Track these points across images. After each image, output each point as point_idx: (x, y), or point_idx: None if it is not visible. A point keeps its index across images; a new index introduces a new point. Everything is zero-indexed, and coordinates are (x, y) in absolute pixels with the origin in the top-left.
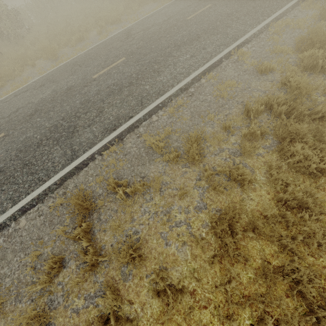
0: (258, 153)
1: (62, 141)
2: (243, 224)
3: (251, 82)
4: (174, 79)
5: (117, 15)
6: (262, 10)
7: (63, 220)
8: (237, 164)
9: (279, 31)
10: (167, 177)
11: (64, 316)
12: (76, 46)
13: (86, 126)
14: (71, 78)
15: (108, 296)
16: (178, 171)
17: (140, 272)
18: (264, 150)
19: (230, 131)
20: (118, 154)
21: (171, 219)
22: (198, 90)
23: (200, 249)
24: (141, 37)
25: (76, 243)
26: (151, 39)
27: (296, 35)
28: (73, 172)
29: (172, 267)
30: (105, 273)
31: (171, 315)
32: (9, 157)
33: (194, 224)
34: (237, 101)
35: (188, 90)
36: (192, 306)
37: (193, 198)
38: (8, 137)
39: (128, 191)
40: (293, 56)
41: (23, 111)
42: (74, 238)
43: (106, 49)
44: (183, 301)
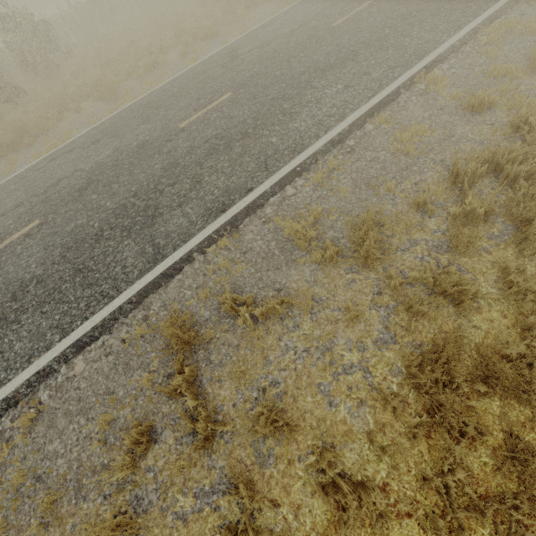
0: (480, 246)
1: (137, 231)
2: (471, 370)
3: (455, 126)
4: (319, 125)
5: (211, 25)
6: (463, 7)
7: (148, 363)
8: (444, 267)
9: (496, 40)
10: (321, 289)
11: (161, 525)
12: (145, 77)
13: (175, 206)
14: (143, 128)
15: (240, 493)
16: (339, 279)
17: (288, 452)
18: (491, 241)
19: (426, 210)
20: (232, 252)
21: (335, 361)
22: (361, 142)
23: (391, 413)
24: (255, 58)
25: (173, 401)
26: (273, 62)
27: (528, 45)
28: (158, 283)
29: (343, 443)
30: (227, 452)
31: (347, 526)
32: (50, 258)
33: (377, 369)
34: (432, 160)
35: (344, 143)
36: (386, 513)
37: (371, 326)
38: (47, 227)
39: (256, 314)
40: (526, 81)
41: (68, 184)
42: (170, 393)
43: (198, 80)
44: (370, 503)
